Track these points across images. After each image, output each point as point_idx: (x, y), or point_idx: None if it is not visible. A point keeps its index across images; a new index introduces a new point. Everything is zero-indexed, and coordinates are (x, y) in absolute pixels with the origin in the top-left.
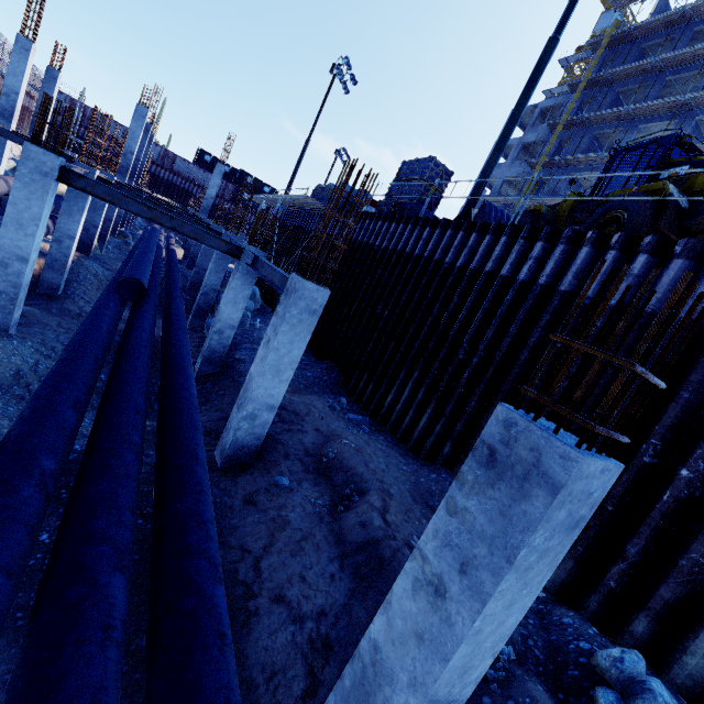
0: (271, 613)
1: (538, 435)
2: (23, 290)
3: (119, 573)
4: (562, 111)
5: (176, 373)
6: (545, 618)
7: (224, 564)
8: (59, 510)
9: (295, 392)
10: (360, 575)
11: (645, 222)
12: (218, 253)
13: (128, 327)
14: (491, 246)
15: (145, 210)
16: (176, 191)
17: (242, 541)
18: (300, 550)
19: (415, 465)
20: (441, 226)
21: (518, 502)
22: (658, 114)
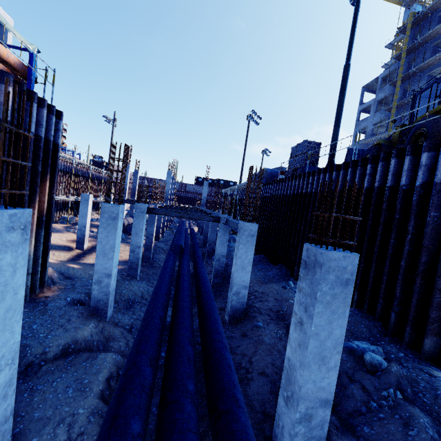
0: (259, 379)
1: (314, 249)
2: (140, 260)
3: (190, 346)
4: (397, 73)
5: (201, 280)
6: (434, 384)
7: (235, 361)
8: (166, 344)
9: (263, 283)
10: None
11: (438, 130)
12: (211, 223)
13: (179, 265)
14: (345, 175)
15: (178, 214)
16: (189, 200)
17: (242, 351)
18: (270, 353)
19: None
20: (317, 173)
21: (314, 276)
22: None
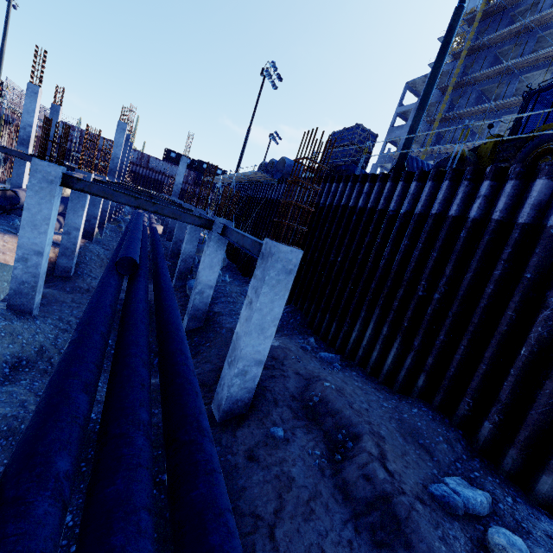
0: None
1: None
2: (41, 278)
3: None
4: (449, 76)
5: (171, 338)
6: None
7: (240, 537)
8: (81, 486)
9: None
10: (378, 540)
11: None
12: (191, 226)
13: (126, 299)
14: (433, 191)
15: (132, 200)
16: (152, 183)
17: (252, 506)
18: (311, 513)
19: (393, 400)
20: (380, 179)
21: None
22: (535, 65)
